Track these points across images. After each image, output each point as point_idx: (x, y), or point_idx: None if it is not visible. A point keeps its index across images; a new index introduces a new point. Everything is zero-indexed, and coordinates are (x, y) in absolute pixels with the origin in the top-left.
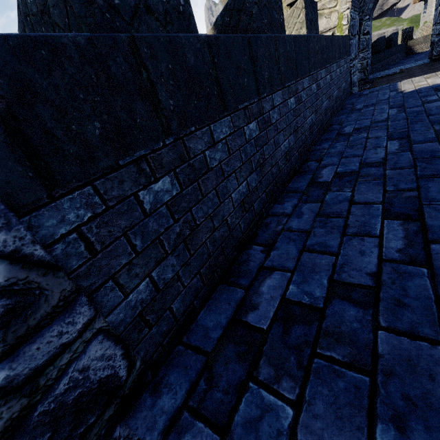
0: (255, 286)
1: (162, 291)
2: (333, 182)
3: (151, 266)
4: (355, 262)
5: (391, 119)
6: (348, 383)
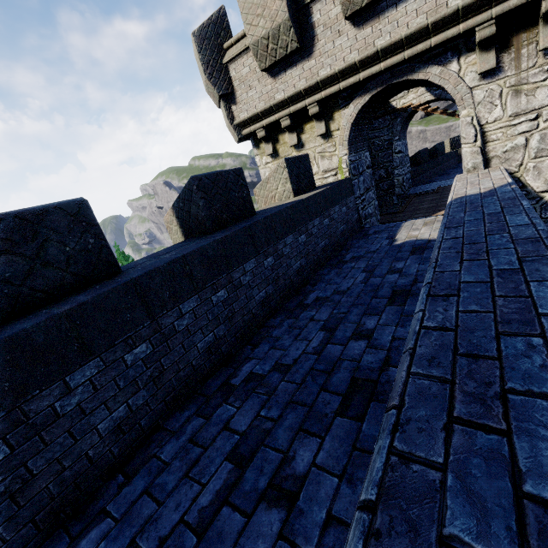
0: (85, 534)
1: None
2: (241, 386)
3: None
4: (167, 517)
5: (351, 290)
6: None
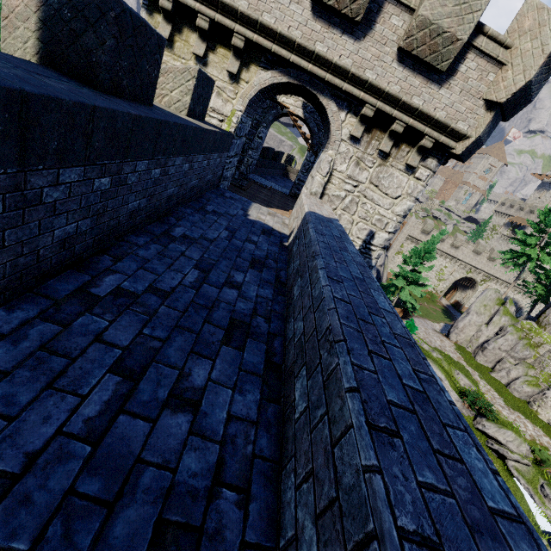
0: None
1: None
2: (107, 299)
3: None
4: (28, 433)
5: (217, 242)
6: None
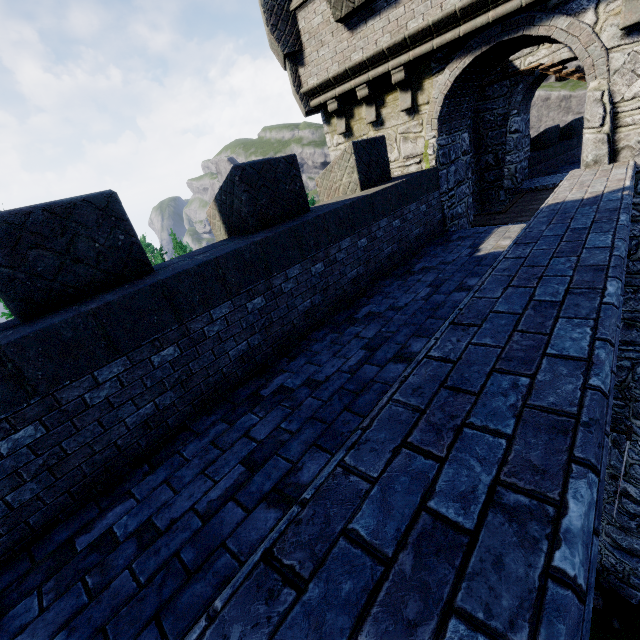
0: (112, 509)
1: (18, 509)
2: (270, 397)
3: (6, 492)
4: (180, 504)
5: (408, 307)
6: (79, 602)
